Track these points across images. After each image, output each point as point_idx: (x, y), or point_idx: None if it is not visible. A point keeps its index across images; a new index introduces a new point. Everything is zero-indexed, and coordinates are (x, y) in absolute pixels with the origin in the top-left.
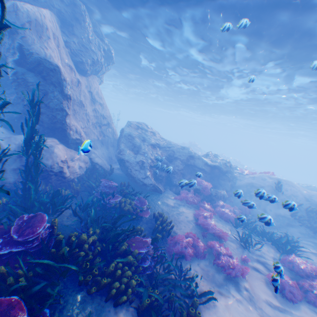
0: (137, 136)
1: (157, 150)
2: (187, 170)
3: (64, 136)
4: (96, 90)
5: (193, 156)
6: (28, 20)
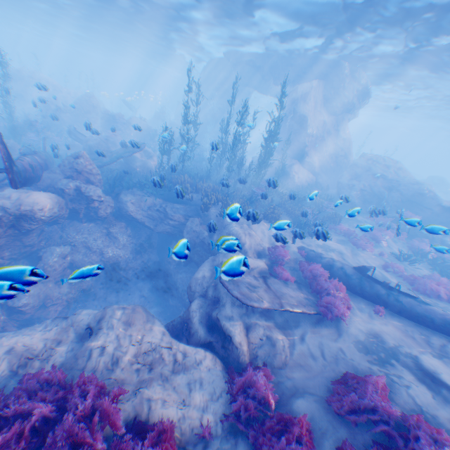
0: (363, 167)
1: (377, 181)
2: (409, 207)
3: (301, 159)
4: (342, 127)
5: (423, 194)
6: (301, 94)
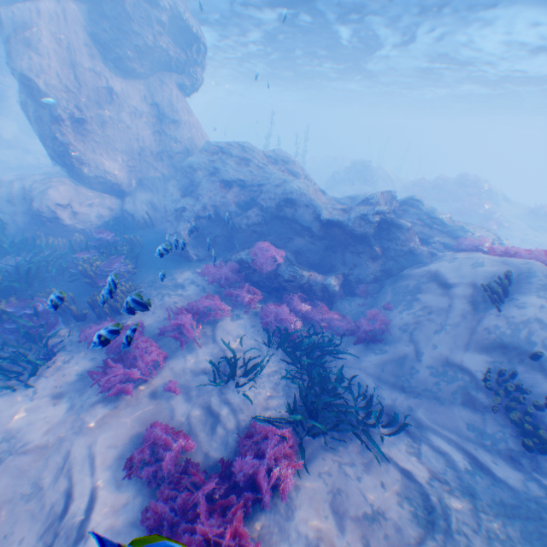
0: (205, 168)
1: (227, 191)
2: (280, 229)
3: (79, 175)
4: (168, 99)
5: (293, 201)
6: (14, 28)
